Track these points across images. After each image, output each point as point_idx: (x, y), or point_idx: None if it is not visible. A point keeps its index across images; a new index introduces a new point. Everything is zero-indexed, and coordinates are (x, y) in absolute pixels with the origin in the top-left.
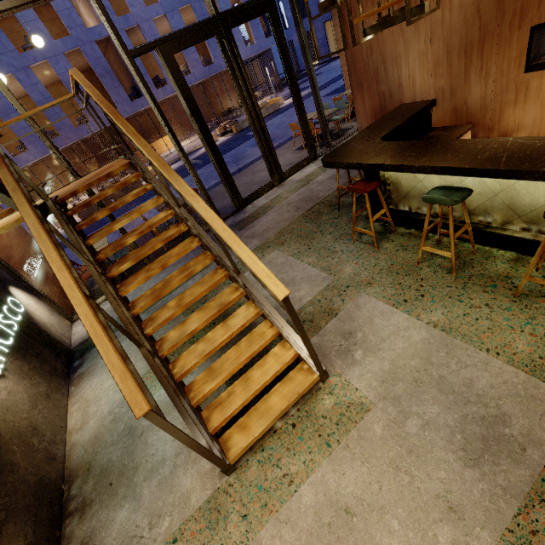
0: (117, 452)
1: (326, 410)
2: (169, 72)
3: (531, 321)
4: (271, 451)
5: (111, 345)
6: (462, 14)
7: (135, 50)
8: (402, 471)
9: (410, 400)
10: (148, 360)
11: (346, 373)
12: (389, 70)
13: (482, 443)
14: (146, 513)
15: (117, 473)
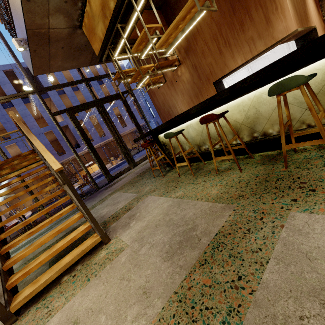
0: None
1: (99, 259)
2: (71, 120)
3: (221, 180)
4: (49, 298)
5: None
6: (189, 84)
7: (55, 112)
8: (125, 279)
9: (148, 236)
10: None
11: (121, 235)
12: (173, 110)
13: (178, 245)
14: None
15: None
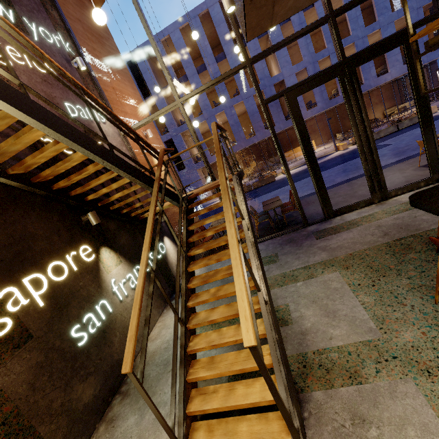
0: (154, 372)
1: None
2: (290, 110)
3: None
4: None
5: (138, 312)
6: None
7: (268, 99)
8: None
9: None
10: (175, 327)
11: None
12: None
13: None
14: (138, 433)
15: (146, 388)
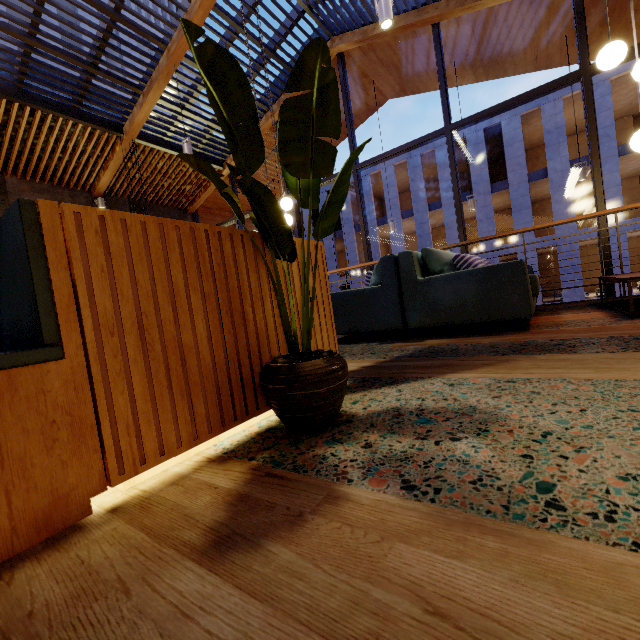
0: None
1: None
2: None
3: None
4: None
5: None
6: None
7: None
8: None
9: None
10: None
11: None
12: None
13: None
14: None
15: None
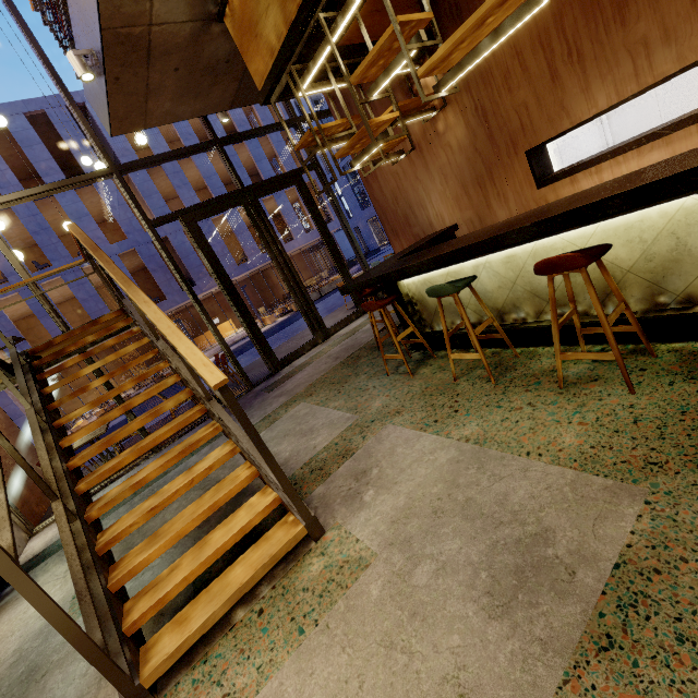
0: None
1: (311, 578)
2: (192, 237)
3: (580, 409)
4: (216, 661)
5: None
6: (464, 154)
7: (157, 220)
8: (398, 648)
9: (424, 539)
10: (59, 517)
11: (348, 522)
12: (417, 213)
13: (515, 577)
14: None
15: None
